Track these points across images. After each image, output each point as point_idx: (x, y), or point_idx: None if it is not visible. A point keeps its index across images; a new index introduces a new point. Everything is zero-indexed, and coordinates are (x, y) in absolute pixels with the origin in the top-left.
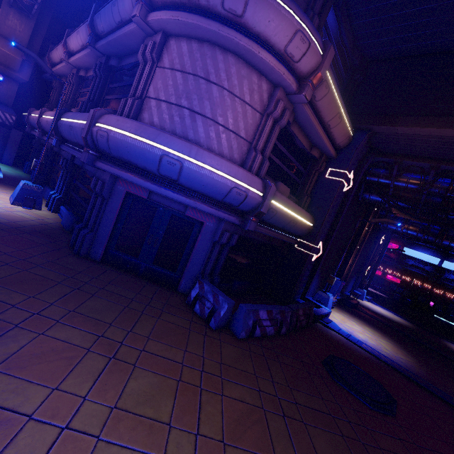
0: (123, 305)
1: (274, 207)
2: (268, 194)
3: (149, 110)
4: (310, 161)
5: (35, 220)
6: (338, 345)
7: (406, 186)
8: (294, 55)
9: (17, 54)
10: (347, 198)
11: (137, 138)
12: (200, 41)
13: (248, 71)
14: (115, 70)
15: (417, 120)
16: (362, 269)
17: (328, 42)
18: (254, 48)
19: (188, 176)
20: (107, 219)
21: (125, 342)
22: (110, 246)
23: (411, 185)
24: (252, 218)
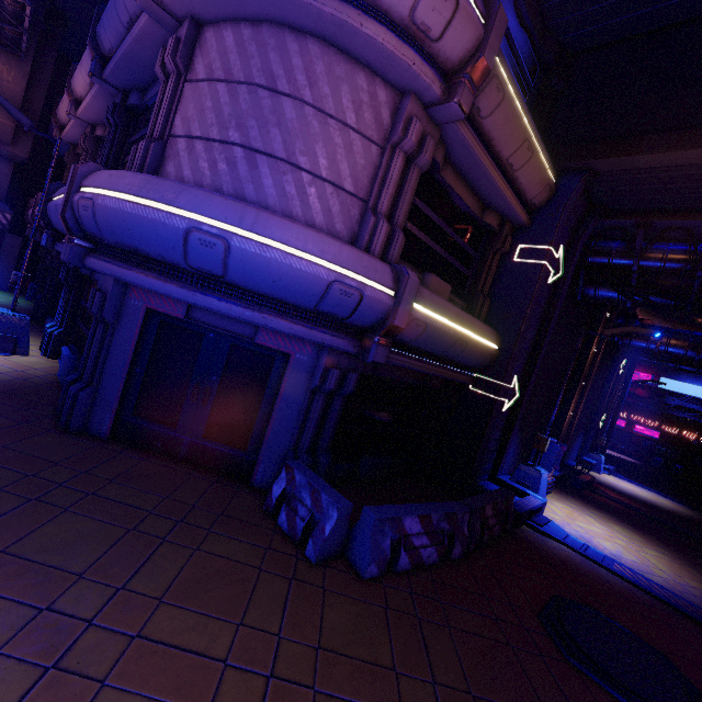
0: (126, 526)
1: (421, 317)
2: (404, 292)
3: (175, 158)
4: (483, 235)
5: (8, 372)
6: (567, 570)
7: (661, 266)
8: (429, 27)
9: (7, 118)
10: (556, 296)
11: (143, 203)
12: (255, 23)
13: (348, 68)
14: (138, 113)
15: (675, 139)
16: (594, 420)
17: (494, 0)
18: (351, 17)
19: (241, 265)
20: (115, 361)
21: (101, 618)
22: (124, 410)
23: (671, 263)
24: (378, 340)
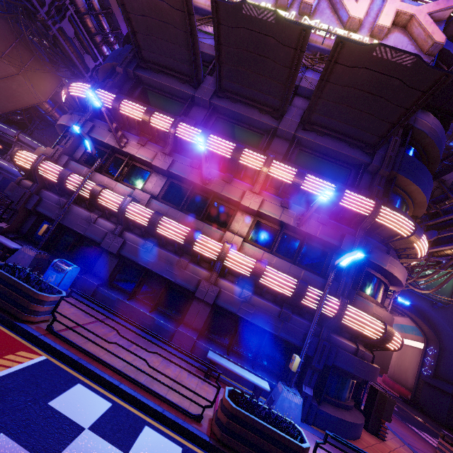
0: None
1: None
2: None
3: None
4: None
5: None
6: None
7: None
8: None
9: None
10: None
11: (12, 168)
12: (31, 150)
13: None
14: None
15: None
16: None
17: None
18: None
19: None
20: None
21: None
22: None
23: None
24: None
